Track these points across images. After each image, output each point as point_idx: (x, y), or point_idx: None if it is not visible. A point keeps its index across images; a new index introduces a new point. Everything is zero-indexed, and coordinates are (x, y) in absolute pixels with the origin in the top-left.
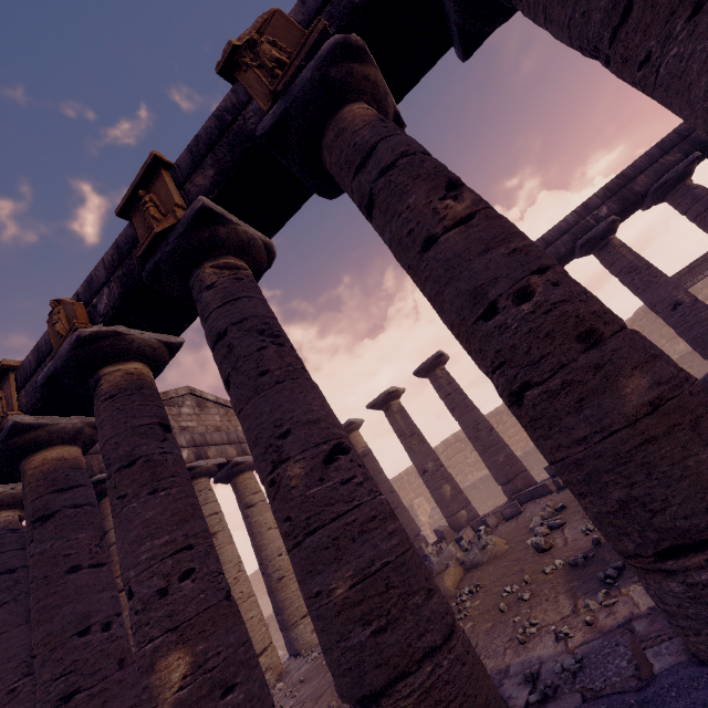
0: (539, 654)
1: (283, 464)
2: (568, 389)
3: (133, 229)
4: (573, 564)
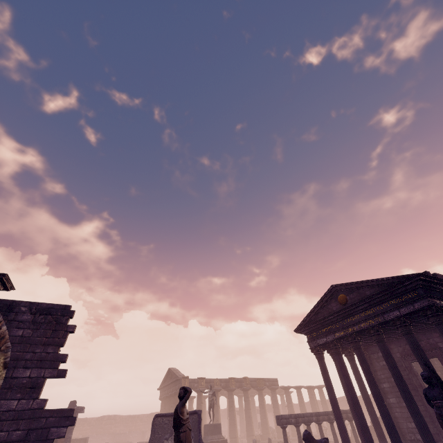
0: None
1: (235, 418)
2: (251, 425)
3: (228, 380)
4: None
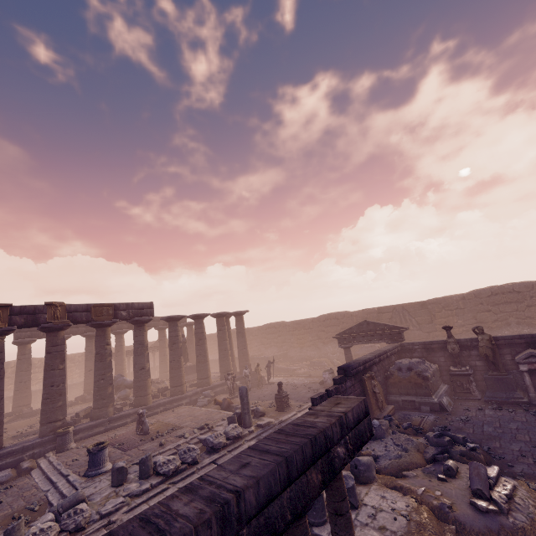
0: (5, 446)
1: None
2: (54, 401)
3: None
4: (14, 437)
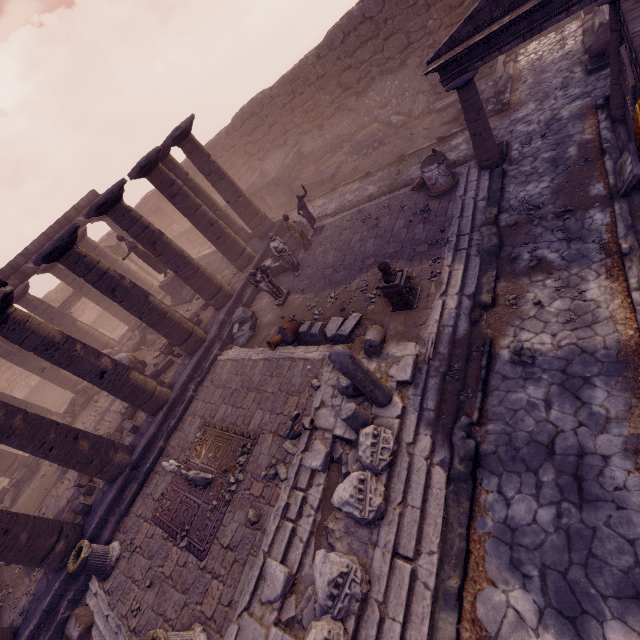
0: (23, 604)
1: None
2: (7, 548)
3: None
4: None
